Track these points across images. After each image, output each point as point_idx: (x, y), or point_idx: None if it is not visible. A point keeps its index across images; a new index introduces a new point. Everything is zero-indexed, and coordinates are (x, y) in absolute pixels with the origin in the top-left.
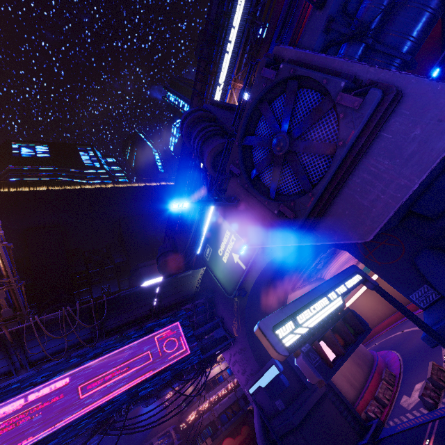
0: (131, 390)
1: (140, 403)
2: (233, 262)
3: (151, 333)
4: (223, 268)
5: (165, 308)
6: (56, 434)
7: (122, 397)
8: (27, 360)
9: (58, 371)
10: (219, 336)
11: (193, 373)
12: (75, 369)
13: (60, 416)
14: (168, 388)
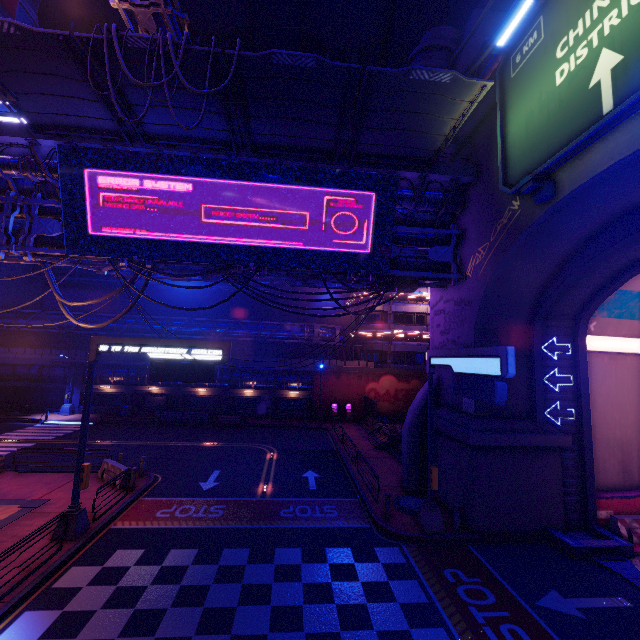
0: (266, 251)
1: (275, 274)
2: (581, 85)
3: (323, 186)
4: (537, 106)
5: (365, 155)
6: (169, 245)
7: (252, 252)
8: (141, 128)
9: (179, 168)
10: (437, 258)
11: (369, 286)
12: (201, 178)
13: (175, 227)
14: (321, 281)
